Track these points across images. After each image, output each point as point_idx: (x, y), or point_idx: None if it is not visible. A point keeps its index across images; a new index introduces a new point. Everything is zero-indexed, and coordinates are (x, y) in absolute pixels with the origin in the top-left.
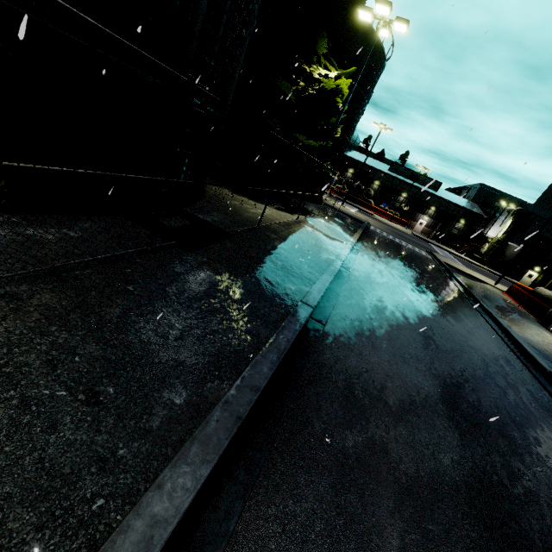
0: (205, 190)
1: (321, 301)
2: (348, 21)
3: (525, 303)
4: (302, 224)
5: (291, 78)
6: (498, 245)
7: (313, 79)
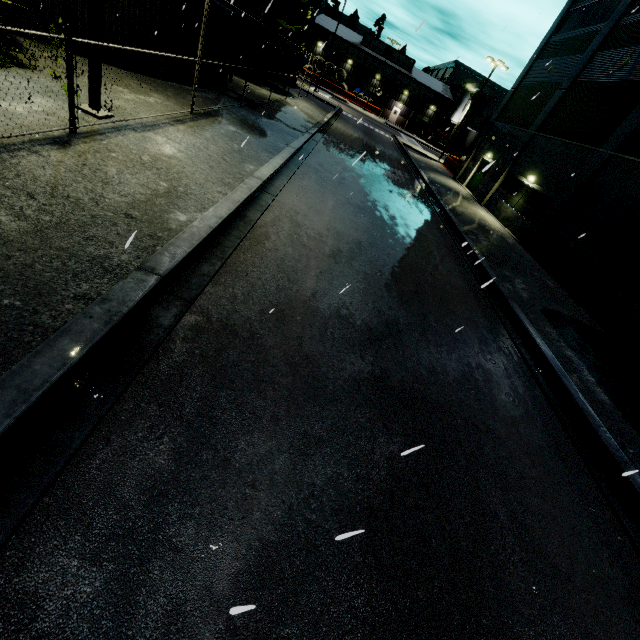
0: None
1: (314, 136)
2: None
3: (450, 167)
4: (290, 103)
5: None
6: (459, 131)
7: None
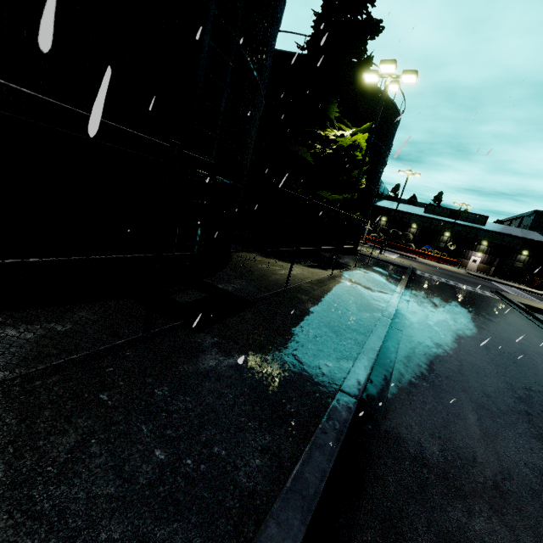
0: (232, 257)
1: (369, 382)
2: (355, 86)
3: None
4: (337, 279)
5: (308, 143)
6: None
7: (329, 141)
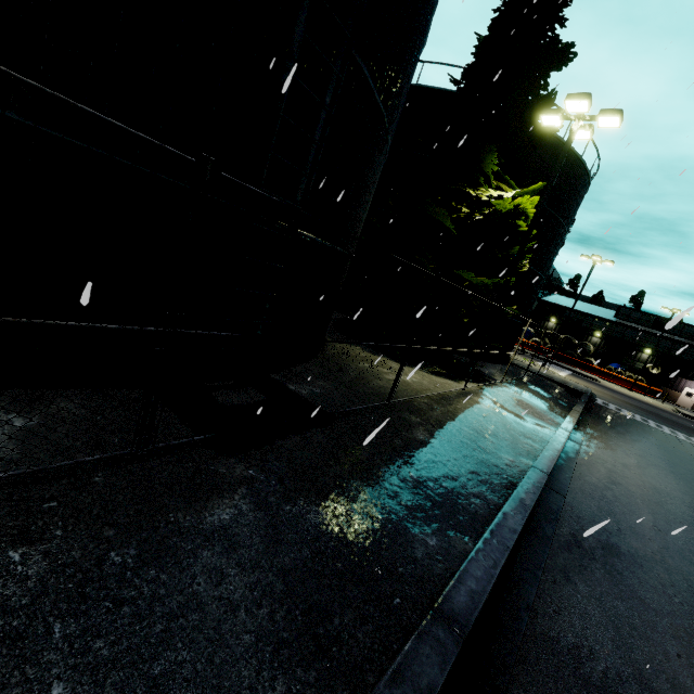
0: (324, 347)
1: (494, 592)
2: (525, 131)
3: None
4: (471, 397)
5: (450, 205)
6: None
7: (482, 205)
